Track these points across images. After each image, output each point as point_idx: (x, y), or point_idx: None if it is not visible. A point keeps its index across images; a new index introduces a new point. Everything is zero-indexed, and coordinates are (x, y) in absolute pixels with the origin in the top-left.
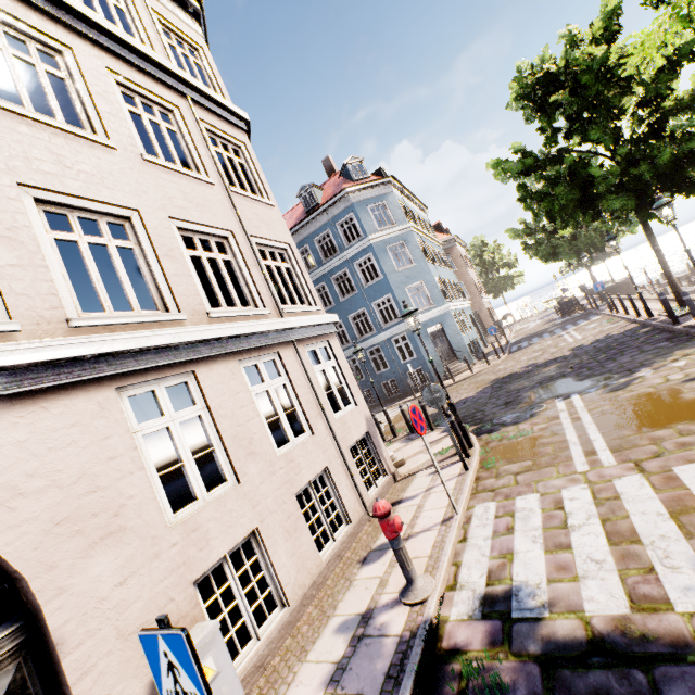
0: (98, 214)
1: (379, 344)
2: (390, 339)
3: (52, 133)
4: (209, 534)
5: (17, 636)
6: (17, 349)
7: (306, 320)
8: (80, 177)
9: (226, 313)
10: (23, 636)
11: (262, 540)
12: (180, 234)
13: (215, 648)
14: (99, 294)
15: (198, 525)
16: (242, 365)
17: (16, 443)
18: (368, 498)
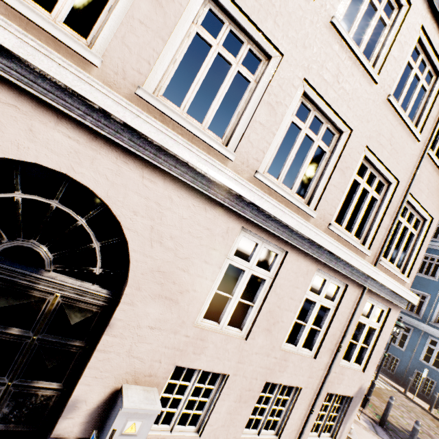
0: (326, 119)
1: (413, 328)
2: (428, 335)
3: (349, 56)
4: (205, 349)
5: (106, 301)
6: (222, 170)
7: (391, 283)
8: (339, 91)
9: (341, 232)
10: (107, 303)
11: (224, 384)
12: (362, 161)
13: (147, 420)
14: (283, 167)
15: (206, 338)
16: (317, 272)
17: (181, 216)
18: (305, 438)
